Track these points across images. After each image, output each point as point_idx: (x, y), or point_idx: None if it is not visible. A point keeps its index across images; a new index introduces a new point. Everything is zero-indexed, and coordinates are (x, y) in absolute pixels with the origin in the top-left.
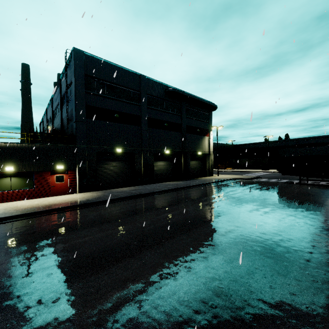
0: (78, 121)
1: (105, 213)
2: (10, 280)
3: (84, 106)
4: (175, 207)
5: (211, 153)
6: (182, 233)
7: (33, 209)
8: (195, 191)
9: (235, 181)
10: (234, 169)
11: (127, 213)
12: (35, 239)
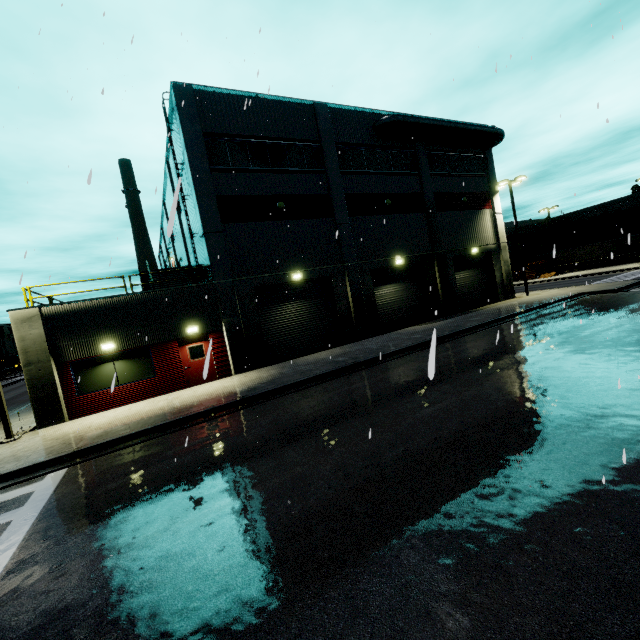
0: (209, 232)
1: (287, 417)
2: (72, 634)
3: (213, 200)
4: (444, 388)
5: (503, 246)
6: (490, 471)
7: (153, 420)
8: (483, 340)
9: (578, 301)
10: (562, 274)
11: (333, 415)
12: (146, 496)
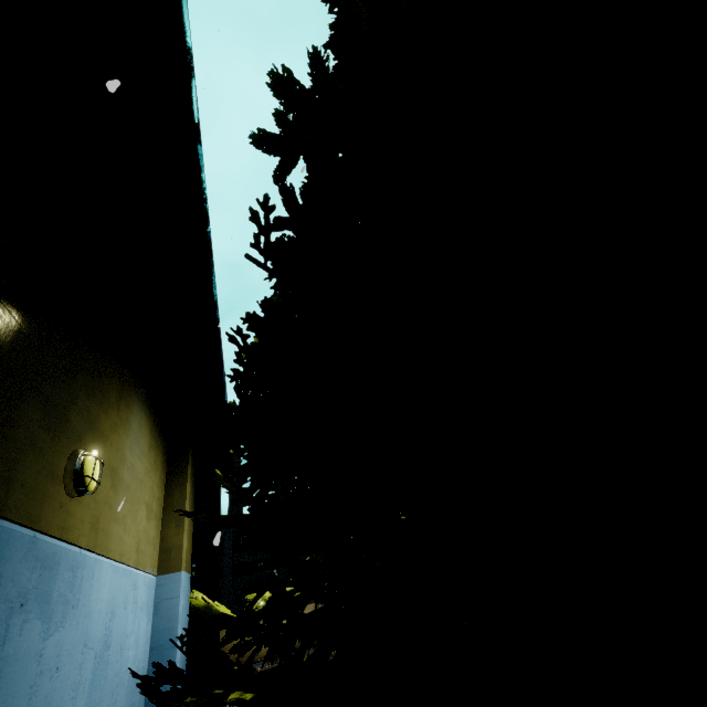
0: None
1: None
2: None
3: None
4: None
5: None
6: None
7: None
8: None
9: None
10: None
11: None
12: None
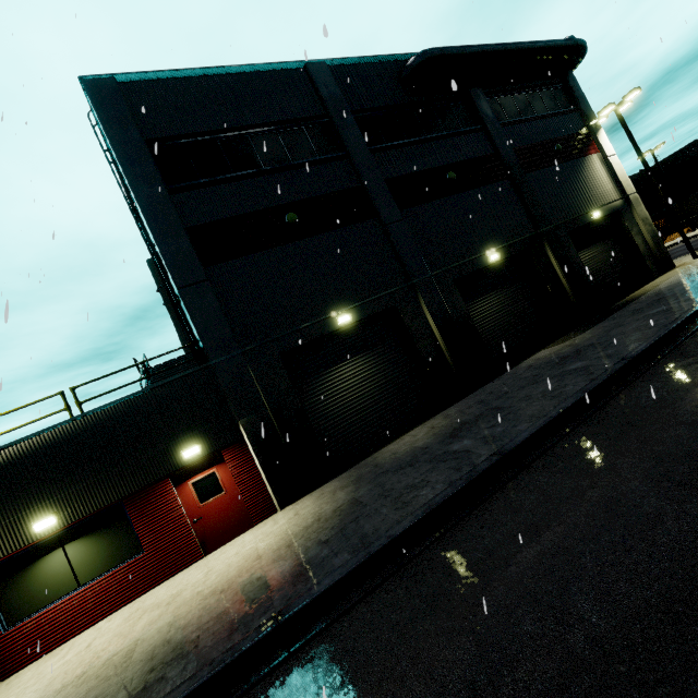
0: (185, 285)
1: None
2: None
3: (182, 235)
4: None
5: (633, 198)
6: None
7: None
8: None
9: None
10: (696, 228)
11: None
12: None
